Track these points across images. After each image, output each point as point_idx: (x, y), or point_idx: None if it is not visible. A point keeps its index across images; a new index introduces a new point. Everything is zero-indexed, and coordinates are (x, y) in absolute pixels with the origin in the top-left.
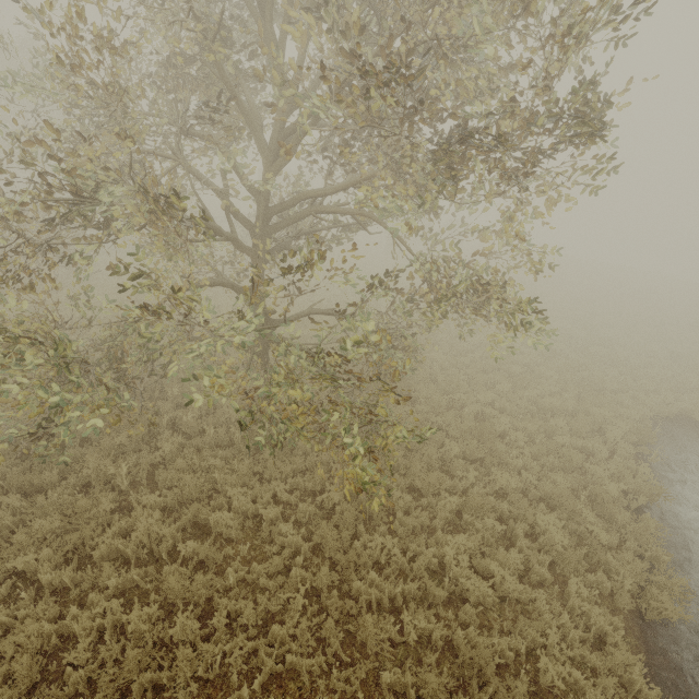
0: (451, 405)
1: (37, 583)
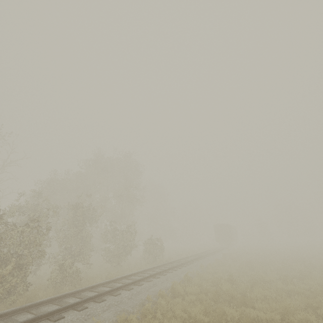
0: None
1: None
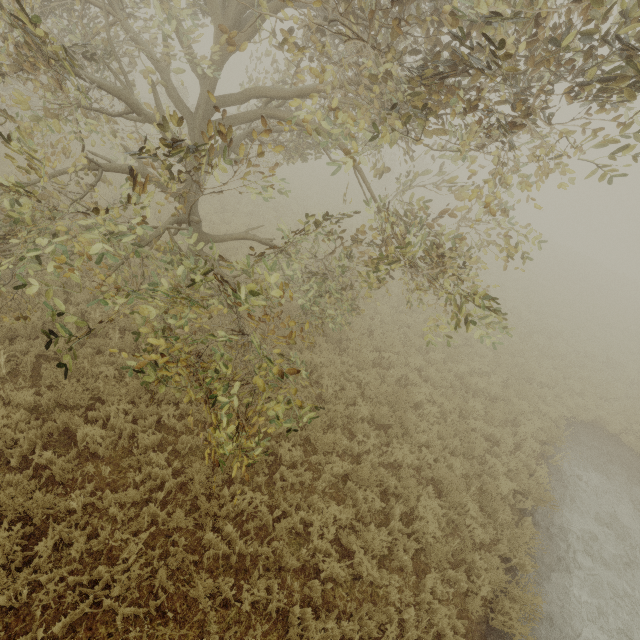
0: (379, 362)
1: None
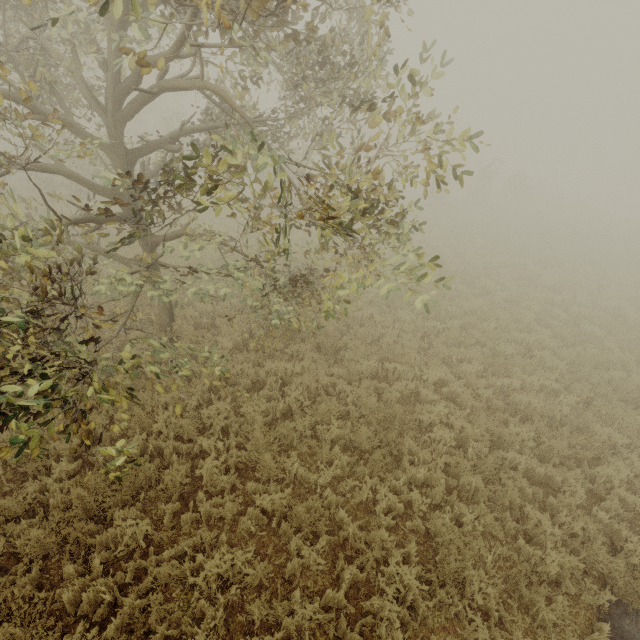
0: (387, 375)
1: None
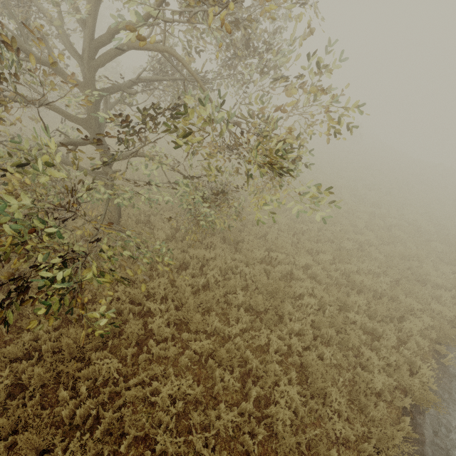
0: (271, 261)
1: None
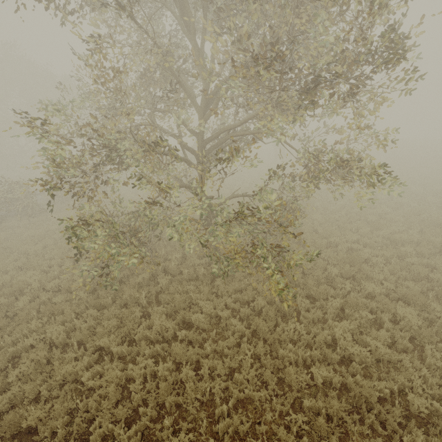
0: (329, 245)
1: (110, 353)
